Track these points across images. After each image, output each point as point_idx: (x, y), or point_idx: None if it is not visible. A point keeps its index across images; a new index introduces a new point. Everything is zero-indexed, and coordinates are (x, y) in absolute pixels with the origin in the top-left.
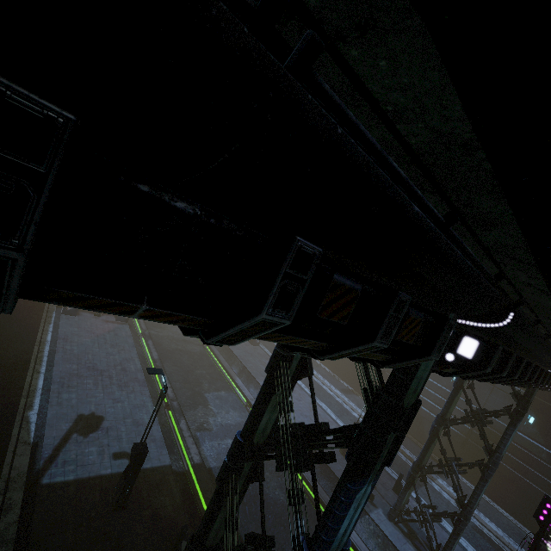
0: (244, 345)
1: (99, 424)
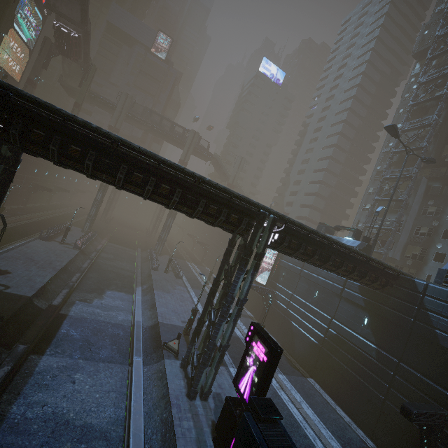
0: (168, 276)
1: (5, 274)
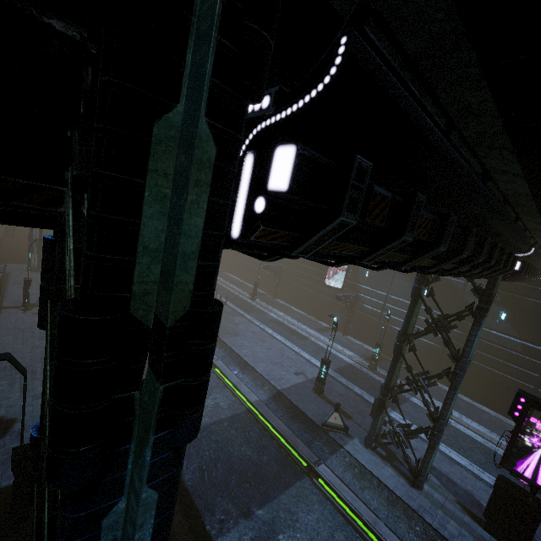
0: None
1: (8, 429)
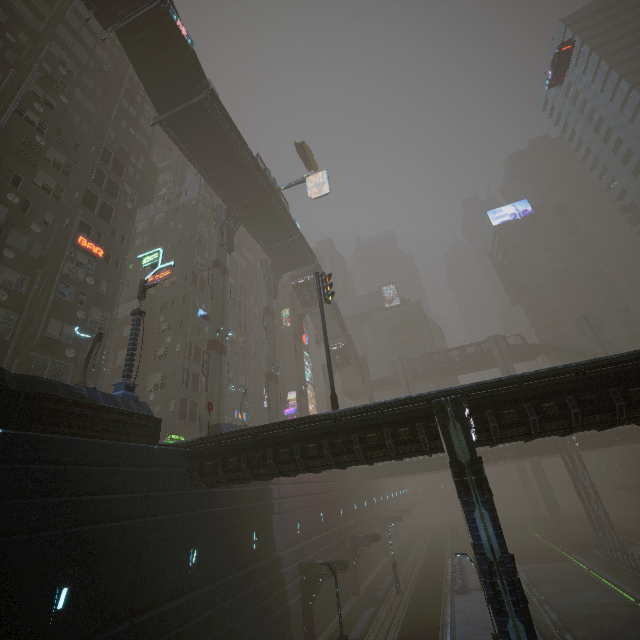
0: None
1: None
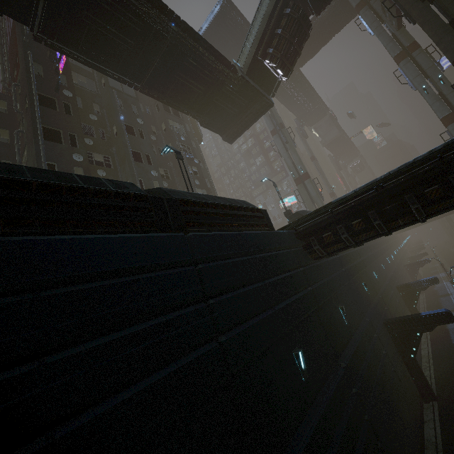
0: None
1: None
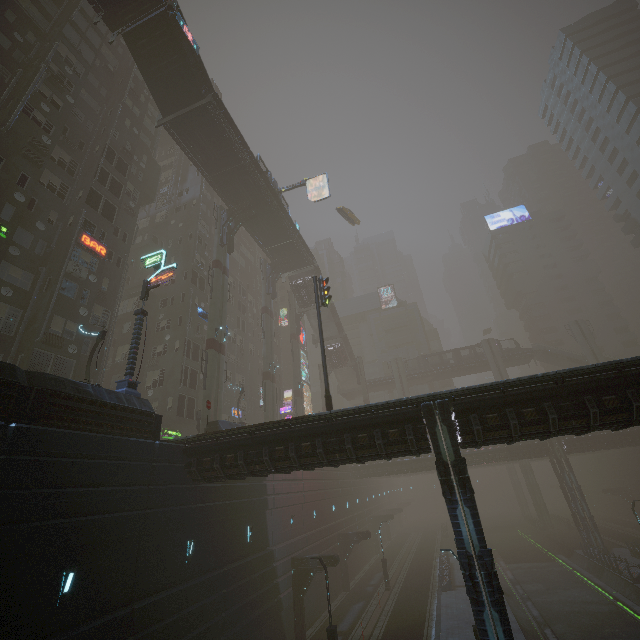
0: None
1: None
